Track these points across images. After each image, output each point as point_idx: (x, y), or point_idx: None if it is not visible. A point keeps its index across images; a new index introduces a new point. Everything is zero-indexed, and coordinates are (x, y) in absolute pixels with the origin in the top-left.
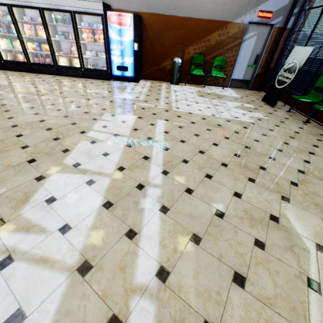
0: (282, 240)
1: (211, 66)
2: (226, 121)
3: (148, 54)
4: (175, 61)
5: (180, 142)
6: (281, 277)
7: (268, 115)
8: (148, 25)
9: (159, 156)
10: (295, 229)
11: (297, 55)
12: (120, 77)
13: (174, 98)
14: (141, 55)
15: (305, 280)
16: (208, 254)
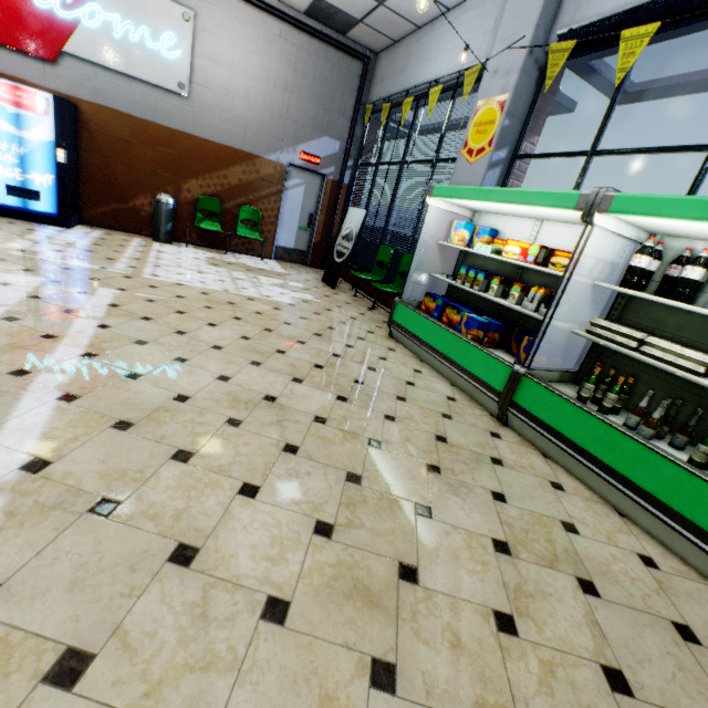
0: (271, 416)
1: (237, 220)
2: (247, 300)
3: (96, 178)
4: (160, 200)
5: (142, 319)
6: (251, 447)
7: (322, 298)
8: (94, 125)
9: (85, 335)
10: (295, 406)
11: (353, 219)
12: (17, 212)
13: (154, 262)
14: (79, 176)
15: (282, 446)
16: (141, 438)
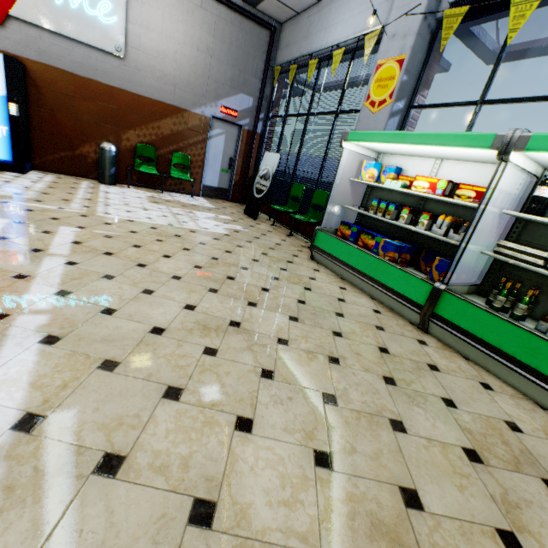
0: (240, 342)
1: (170, 164)
2: (190, 232)
3: (46, 129)
4: (104, 148)
5: (105, 255)
6: (232, 376)
7: (248, 228)
8: (41, 82)
9: (55, 273)
10: (258, 330)
11: (269, 161)
12: None
13: (104, 201)
14: (30, 127)
15: (259, 372)
16: (129, 377)
